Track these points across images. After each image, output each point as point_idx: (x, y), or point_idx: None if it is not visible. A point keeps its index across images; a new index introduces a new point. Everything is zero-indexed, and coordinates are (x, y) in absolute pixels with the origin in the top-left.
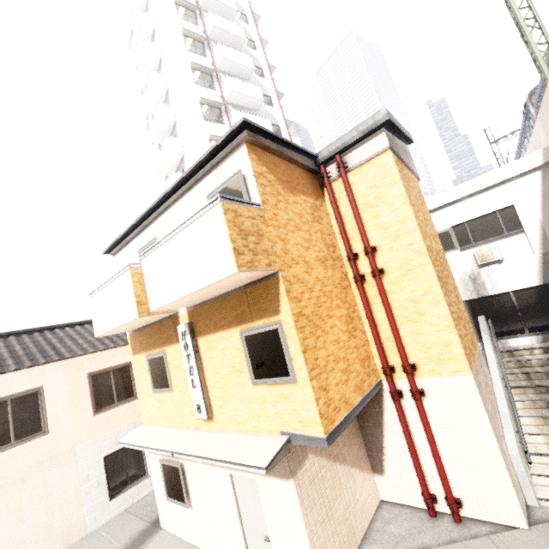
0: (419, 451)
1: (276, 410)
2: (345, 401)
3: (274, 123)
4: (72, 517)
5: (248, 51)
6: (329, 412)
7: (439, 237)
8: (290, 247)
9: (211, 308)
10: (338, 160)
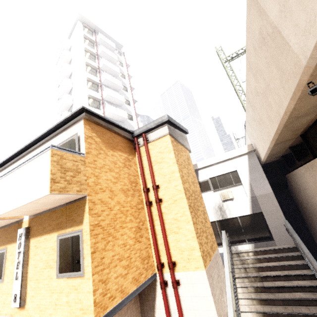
0: None
1: (68, 299)
2: (121, 291)
3: (130, 113)
4: None
5: (121, 78)
6: (104, 300)
7: (203, 183)
8: (101, 181)
9: (44, 217)
10: (143, 136)
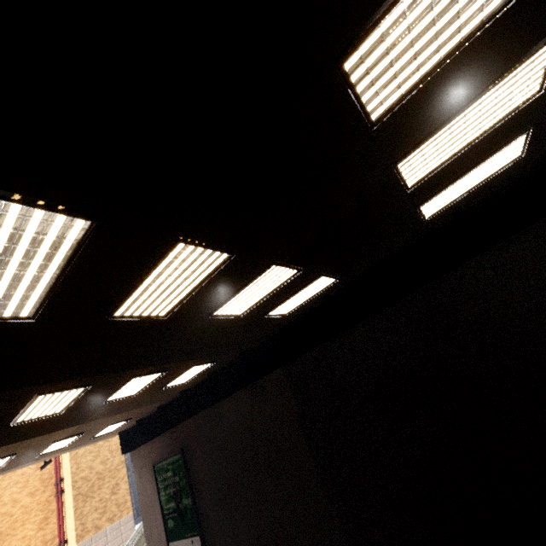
0: None
1: None
2: None
3: None
4: None
5: None
6: None
7: None
8: (4, 498)
9: None
10: None
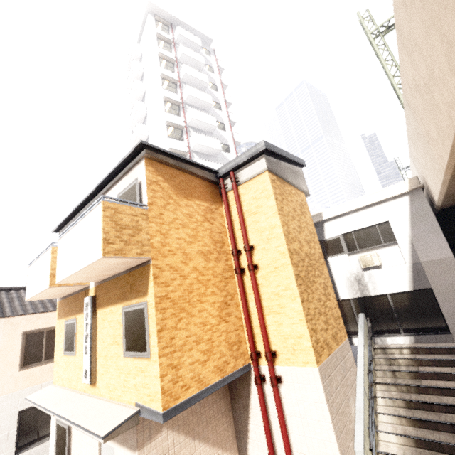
0: (275, 437)
1: (135, 382)
2: (198, 380)
3: (225, 143)
4: None
5: (211, 91)
6: (175, 388)
7: (332, 242)
8: (170, 240)
9: (108, 285)
10: (231, 176)
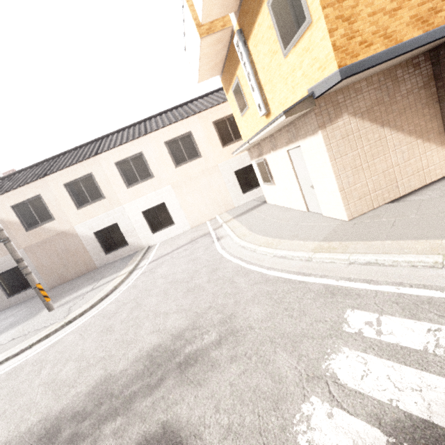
0: None
1: (302, 71)
2: (384, 36)
3: None
4: (225, 198)
5: None
6: (351, 45)
7: None
8: None
9: None
10: None
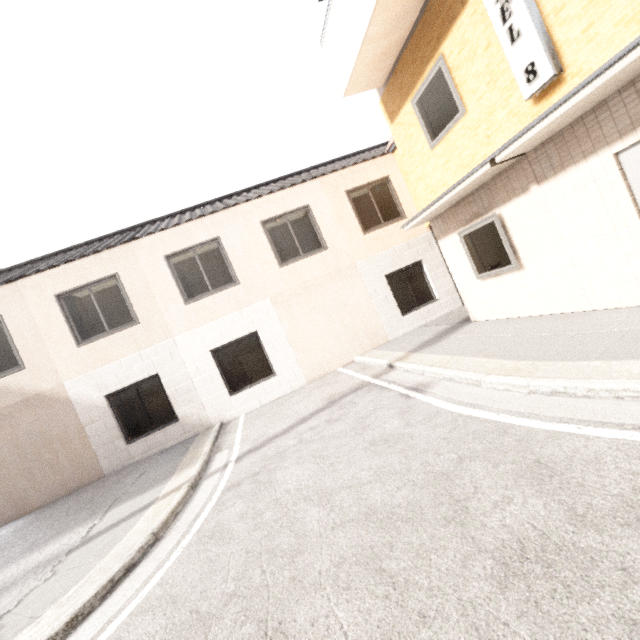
0: None
1: None
2: None
3: None
4: (371, 324)
5: None
6: None
7: None
8: None
9: None
10: None
